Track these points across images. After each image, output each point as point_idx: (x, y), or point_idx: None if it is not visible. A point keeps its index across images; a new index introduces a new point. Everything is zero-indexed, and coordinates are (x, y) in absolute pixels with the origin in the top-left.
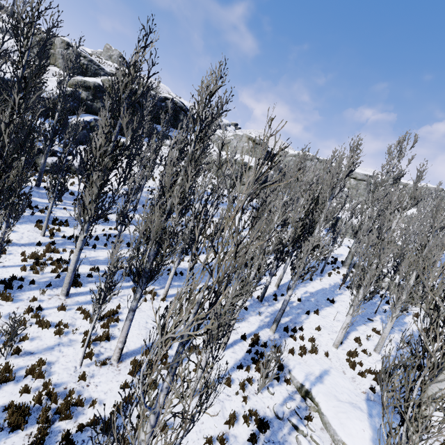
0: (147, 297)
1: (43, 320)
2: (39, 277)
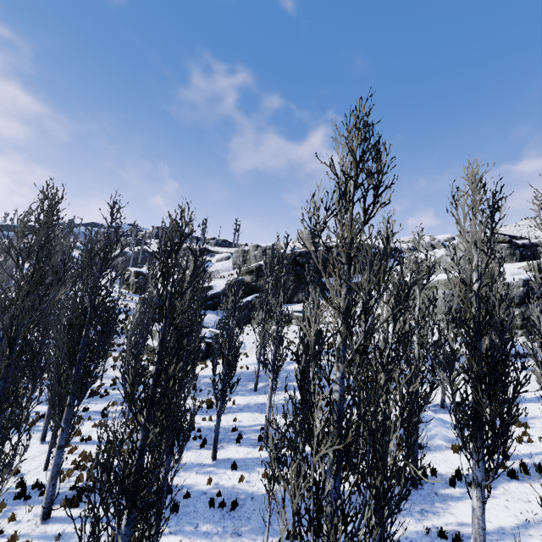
0: None
1: None
2: (61, 485)
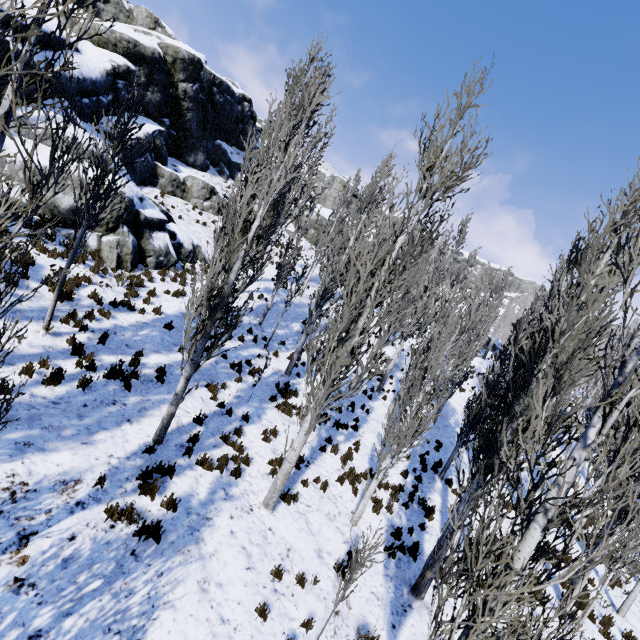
0: None
1: None
2: (395, 515)
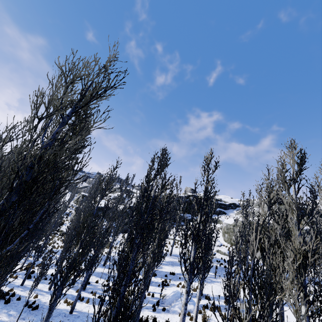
0: None
1: None
2: None
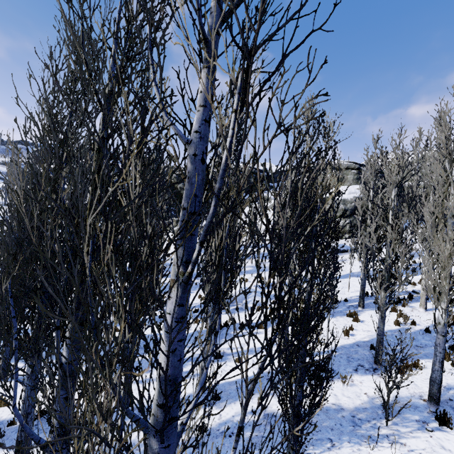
0: None
1: None
2: None
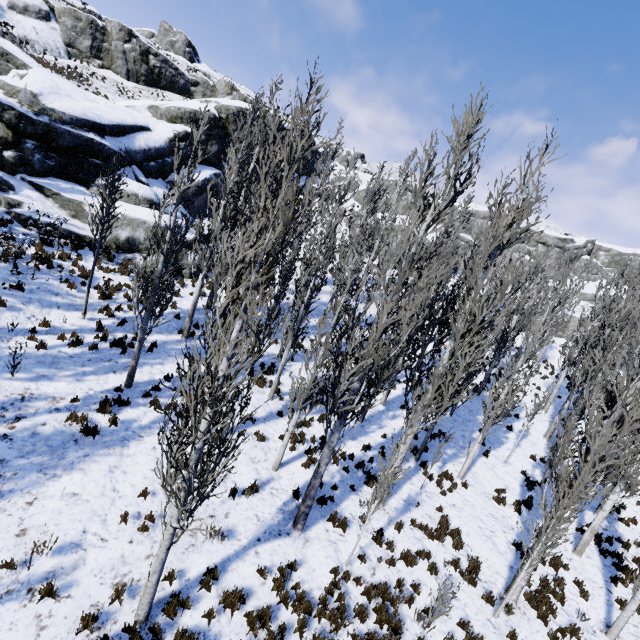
0: (446, 484)
1: (408, 554)
2: (328, 474)
